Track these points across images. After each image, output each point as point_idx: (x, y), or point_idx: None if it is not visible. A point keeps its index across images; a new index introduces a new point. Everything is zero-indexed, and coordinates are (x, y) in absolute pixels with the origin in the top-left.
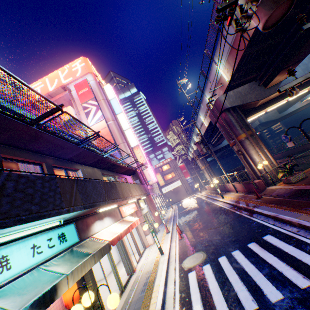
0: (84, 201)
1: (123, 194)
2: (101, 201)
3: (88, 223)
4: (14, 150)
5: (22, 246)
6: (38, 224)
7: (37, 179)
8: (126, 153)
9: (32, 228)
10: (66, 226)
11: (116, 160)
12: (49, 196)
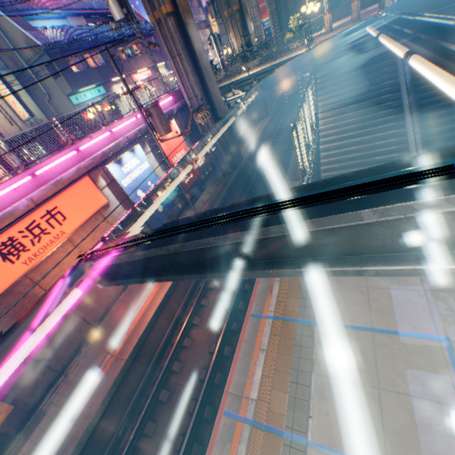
0: (102, 79)
1: (128, 70)
2: (111, 77)
3: (110, 86)
4: (68, 54)
5: (88, 93)
6: (89, 87)
7: (83, 73)
8: (125, 35)
9: (88, 88)
10: (100, 88)
11: (123, 37)
12: (89, 78)
